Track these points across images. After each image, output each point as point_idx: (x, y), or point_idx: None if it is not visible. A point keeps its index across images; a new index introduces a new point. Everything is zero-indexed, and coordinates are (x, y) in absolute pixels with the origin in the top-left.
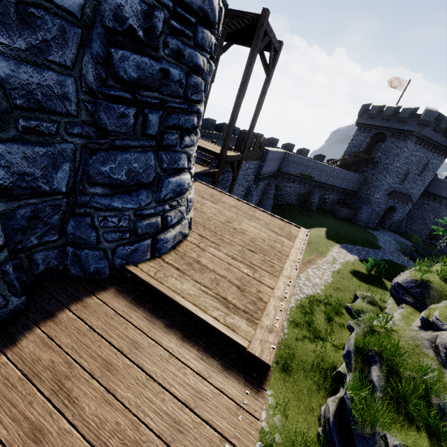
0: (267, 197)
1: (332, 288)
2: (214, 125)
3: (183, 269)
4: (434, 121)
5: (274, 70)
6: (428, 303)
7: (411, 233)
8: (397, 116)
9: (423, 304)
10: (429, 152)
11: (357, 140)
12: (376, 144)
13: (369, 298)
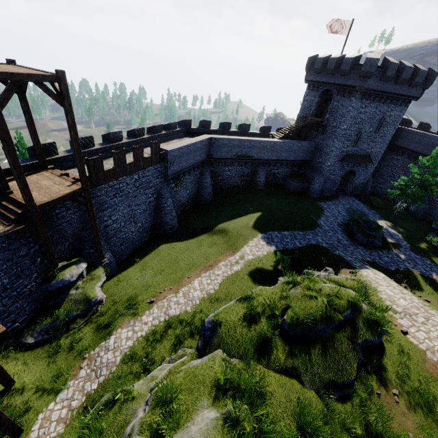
0: (203, 186)
1: (209, 301)
2: (93, 140)
3: None
4: (377, 70)
5: (69, 100)
6: (207, 351)
7: (373, 197)
8: (340, 69)
9: (205, 351)
10: (383, 105)
11: (308, 101)
12: (326, 103)
13: None
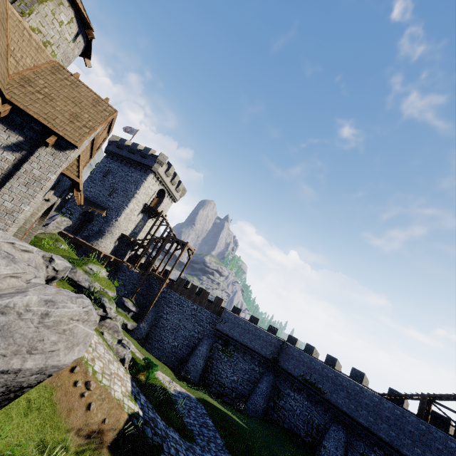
0: (254, 390)
1: None
2: None
3: (86, 242)
4: None
5: (184, 249)
6: None
7: None
8: None
9: None
10: None
11: None
12: None
13: None
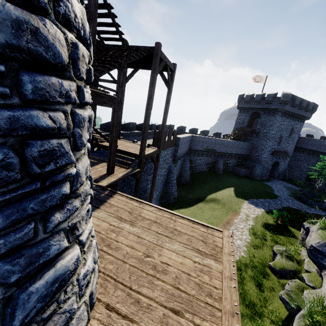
0: (185, 170)
1: (253, 247)
2: (135, 126)
3: None
4: (290, 100)
5: (173, 84)
6: None
7: (294, 179)
8: (264, 100)
9: None
10: (292, 121)
11: (241, 119)
12: (254, 120)
13: (285, 253)
